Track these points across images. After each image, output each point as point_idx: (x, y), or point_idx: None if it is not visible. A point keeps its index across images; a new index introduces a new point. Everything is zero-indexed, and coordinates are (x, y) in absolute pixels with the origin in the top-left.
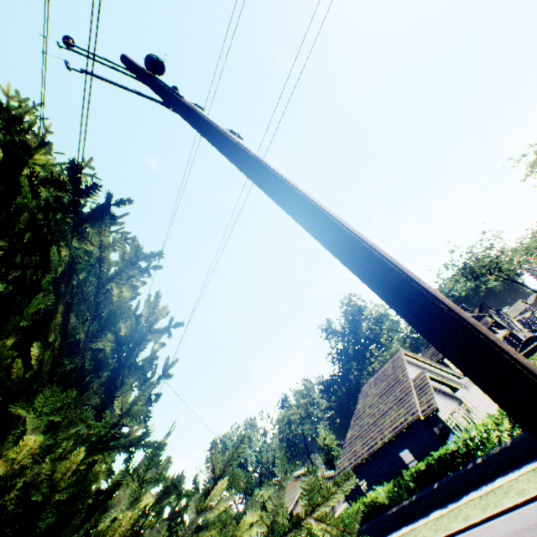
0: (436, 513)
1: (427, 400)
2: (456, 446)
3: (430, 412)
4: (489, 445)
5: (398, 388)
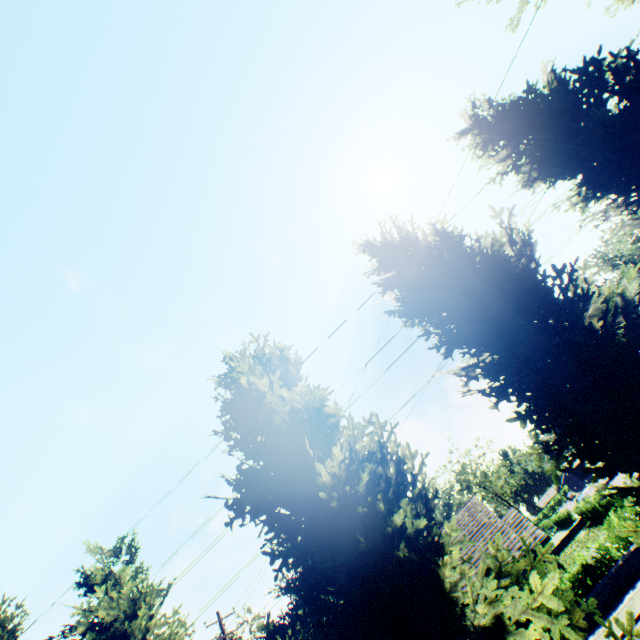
0: (595, 633)
1: (531, 532)
2: (591, 556)
3: (540, 542)
4: (615, 558)
5: (486, 530)
